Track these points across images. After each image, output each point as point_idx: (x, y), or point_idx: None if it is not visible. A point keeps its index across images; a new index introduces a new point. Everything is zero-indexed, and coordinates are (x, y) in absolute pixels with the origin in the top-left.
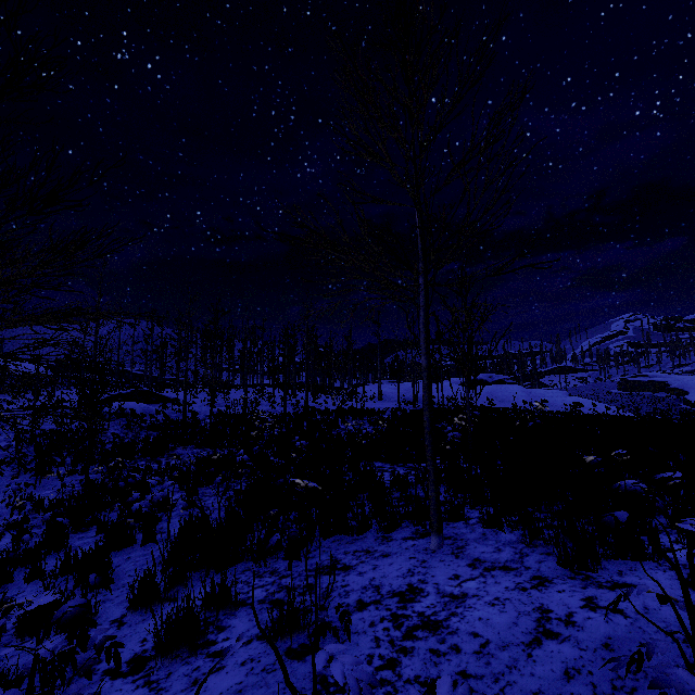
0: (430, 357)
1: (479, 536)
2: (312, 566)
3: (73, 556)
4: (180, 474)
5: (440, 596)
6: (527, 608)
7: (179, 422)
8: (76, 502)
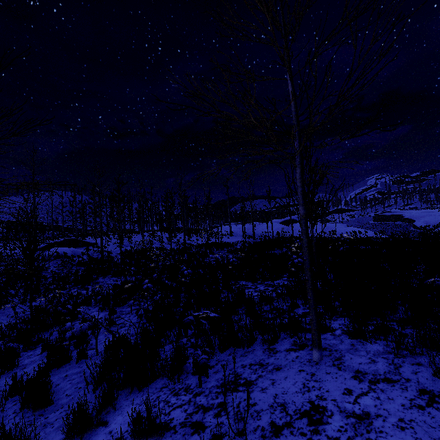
0: (307, 207)
1: (349, 347)
2: (218, 382)
3: (19, 380)
4: (103, 297)
5: (345, 416)
6: (439, 434)
7: (99, 259)
8: (26, 325)
